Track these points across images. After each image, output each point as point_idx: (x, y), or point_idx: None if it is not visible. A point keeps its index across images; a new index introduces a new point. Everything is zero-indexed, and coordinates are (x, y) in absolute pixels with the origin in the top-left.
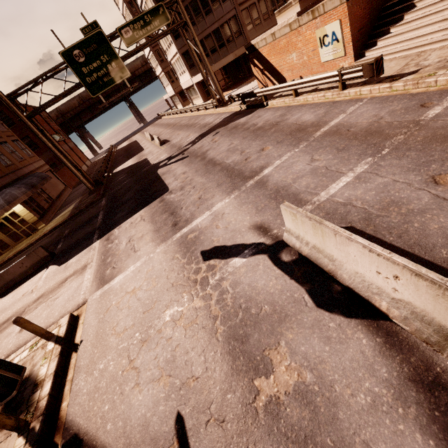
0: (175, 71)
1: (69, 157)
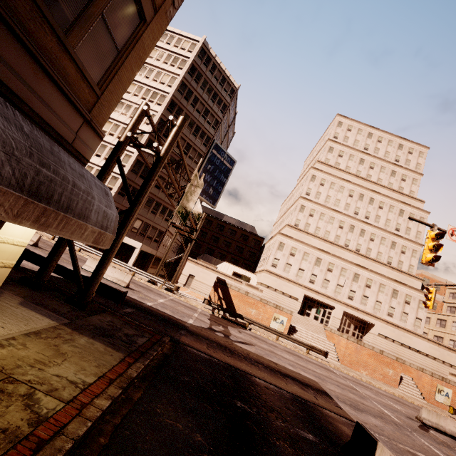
0: None
1: None
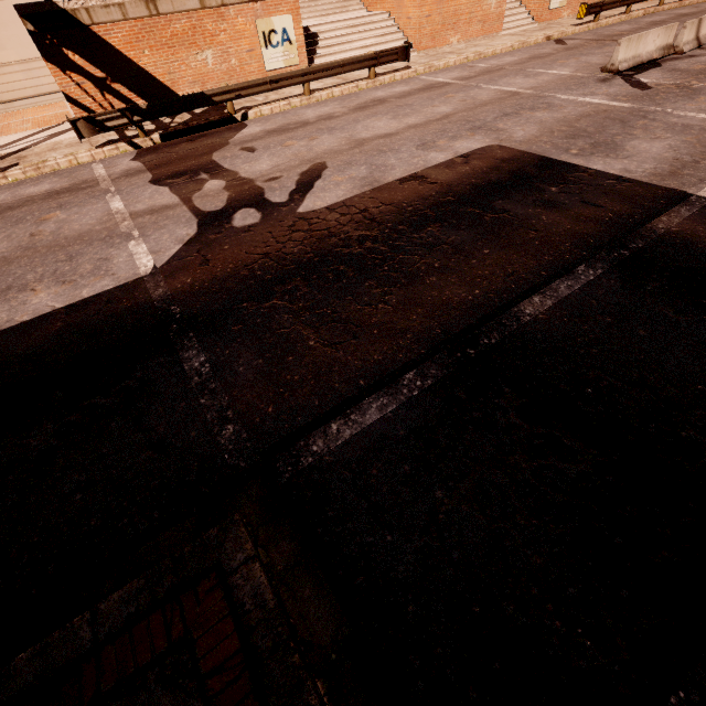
0: None
1: None
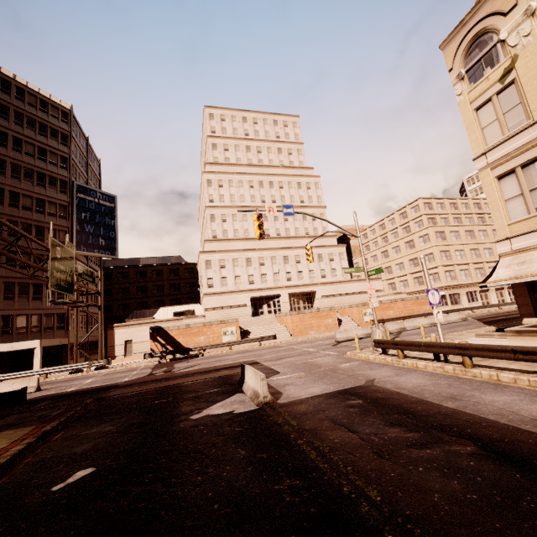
0: None
1: None
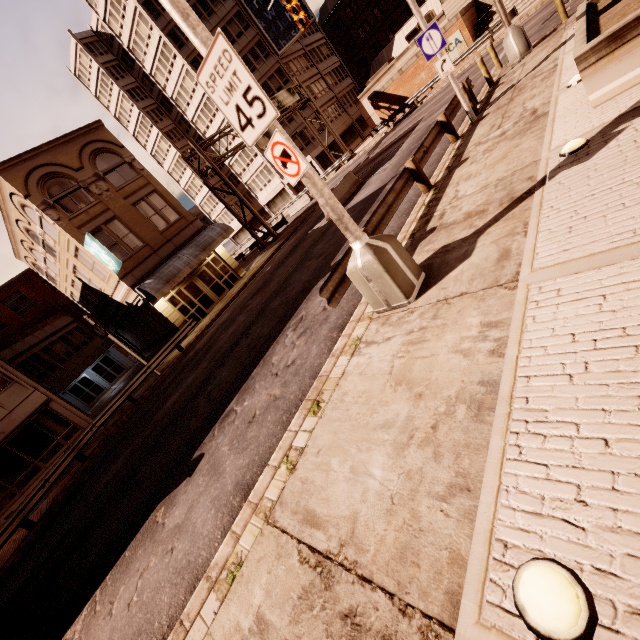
0: (252, 191)
1: (238, 215)
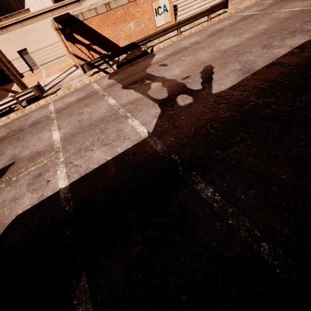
0: None
1: None
